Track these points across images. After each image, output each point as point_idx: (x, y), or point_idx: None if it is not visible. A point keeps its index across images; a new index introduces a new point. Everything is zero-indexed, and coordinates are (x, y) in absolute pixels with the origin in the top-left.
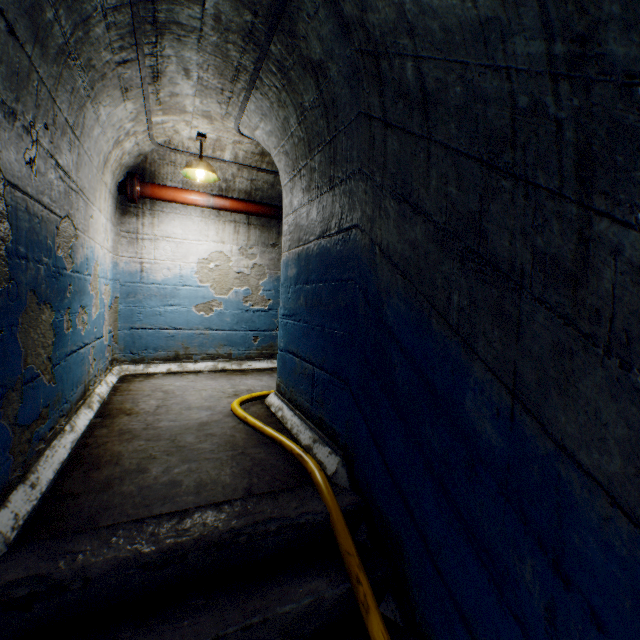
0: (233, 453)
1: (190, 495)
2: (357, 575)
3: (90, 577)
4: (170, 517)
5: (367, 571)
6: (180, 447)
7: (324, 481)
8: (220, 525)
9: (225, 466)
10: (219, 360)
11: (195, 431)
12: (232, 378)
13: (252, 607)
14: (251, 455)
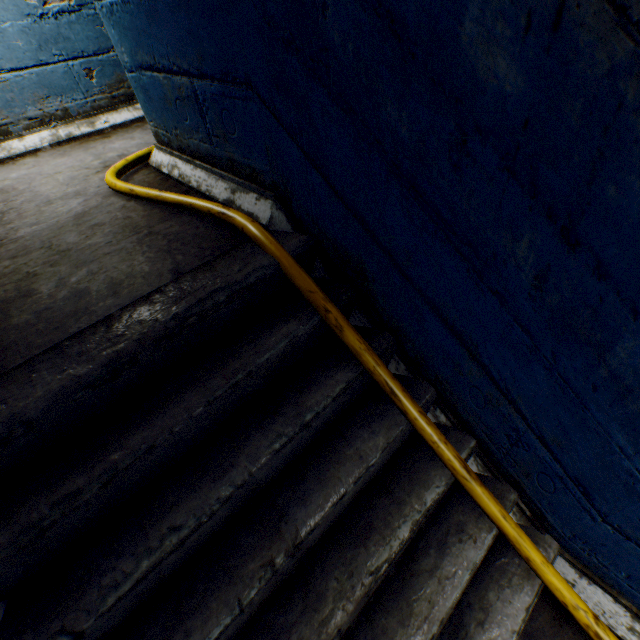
0: (138, 238)
1: (107, 300)
2: (325, 308)
3: (31, 420)
4: (93, 331)
5: (332, 300)
6: (64, 253)
7: (262, 233)
8: (160, 318)
9: (135, 255)
10: (55, 125)
11: (74, 228)
12: (90, 147)
13: (232, 370)
14: (162, 233)
